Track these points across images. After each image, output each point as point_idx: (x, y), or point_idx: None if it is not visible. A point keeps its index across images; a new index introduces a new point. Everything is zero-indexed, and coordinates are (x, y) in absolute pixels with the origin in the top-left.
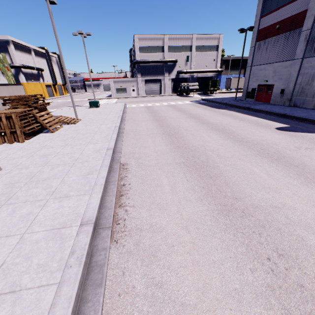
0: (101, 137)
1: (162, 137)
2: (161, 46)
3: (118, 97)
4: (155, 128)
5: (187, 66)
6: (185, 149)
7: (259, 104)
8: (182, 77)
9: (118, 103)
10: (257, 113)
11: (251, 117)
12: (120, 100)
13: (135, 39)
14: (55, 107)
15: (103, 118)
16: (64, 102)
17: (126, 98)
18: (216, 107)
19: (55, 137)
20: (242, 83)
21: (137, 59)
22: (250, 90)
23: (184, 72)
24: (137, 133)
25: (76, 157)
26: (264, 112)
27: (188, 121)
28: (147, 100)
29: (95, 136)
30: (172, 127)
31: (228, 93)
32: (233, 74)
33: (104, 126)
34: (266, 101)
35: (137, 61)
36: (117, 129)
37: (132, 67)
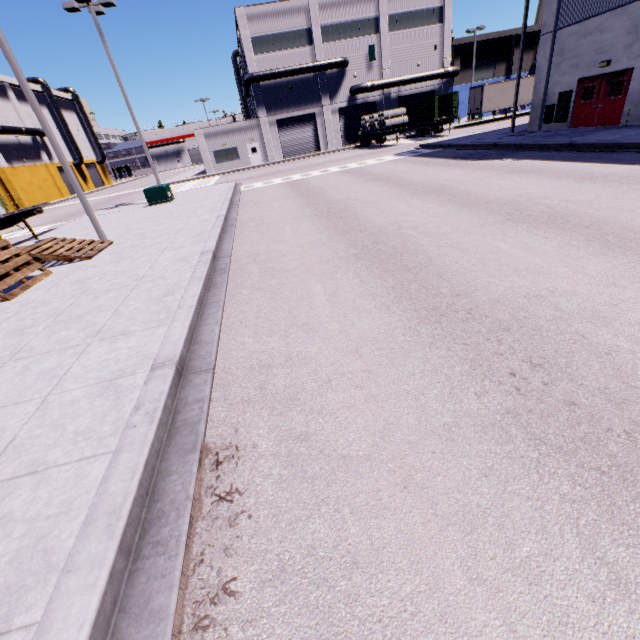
0: (149, 302)
1: (356, 271)
2: (305, 29)
3: (222, 172)
4: (325, 241)
5: (373, 71)
6: (475, 323)
7: (591, 131)
8: (363, 102)
9: (221, 184)
10: (608, 154)
11: (605, 166)
12: (225, 178)
13: (240, 20)
14: (74, 214)
15: (174, 230)
16: (99, 201)
17: (240, 171)
18: (473, 156)
19: (5, 317)
20: (511, 96)
21: (250, 71)
22: (553, 100)
23: (368, 87)
24: (270, 265)
25: (3, 439)
26: (632, 149)
27: (418, 206)
28: (290, 167)
29: (131, 299)
30: (378, 231)
31: (477, 125)
32: (479, 80)
33: (169, 254)
34: (607, 122)
35: (251, 77)
36: (206, 262)
37: (244, 95)
